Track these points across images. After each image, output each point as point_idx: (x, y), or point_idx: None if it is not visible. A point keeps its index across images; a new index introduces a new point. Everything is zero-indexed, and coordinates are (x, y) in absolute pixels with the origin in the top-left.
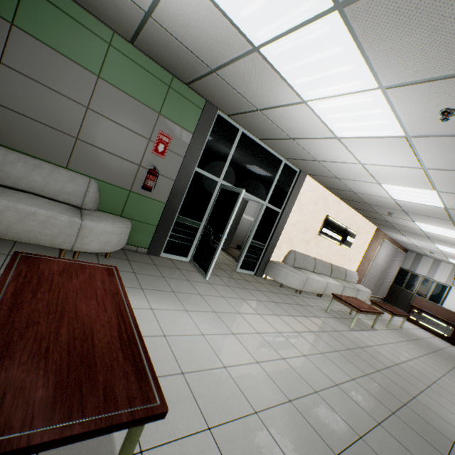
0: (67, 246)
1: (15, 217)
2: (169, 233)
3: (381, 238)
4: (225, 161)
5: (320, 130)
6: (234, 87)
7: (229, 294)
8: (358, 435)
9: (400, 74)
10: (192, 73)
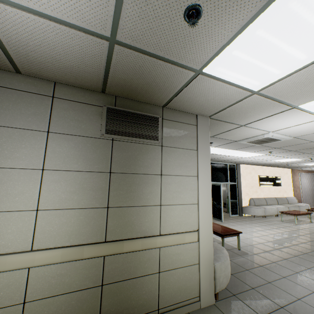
0: None
1: None
2: None
3: (297, 173)
4: None
5: (238, 157)
6: None
7: (234, 224)
8: (294, 244)
9: (252, 151)
10: None
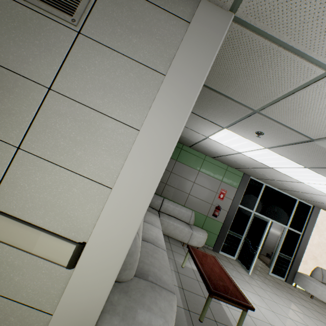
0: (186, 241)
1: (173, 227)
2: (224, 240)
3: None
4: (255, 201)
5: (317, 192)
6: (260, 173)
7: (266, 288)
8: None
9: None
10: (238, 166)
